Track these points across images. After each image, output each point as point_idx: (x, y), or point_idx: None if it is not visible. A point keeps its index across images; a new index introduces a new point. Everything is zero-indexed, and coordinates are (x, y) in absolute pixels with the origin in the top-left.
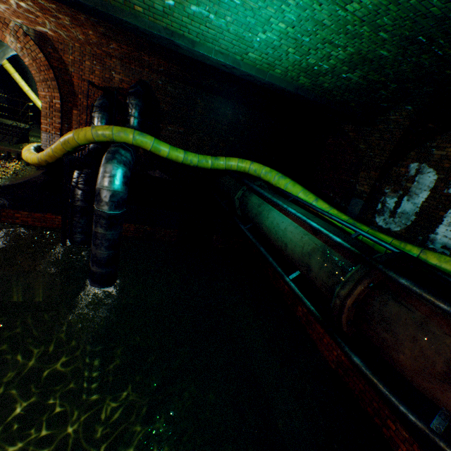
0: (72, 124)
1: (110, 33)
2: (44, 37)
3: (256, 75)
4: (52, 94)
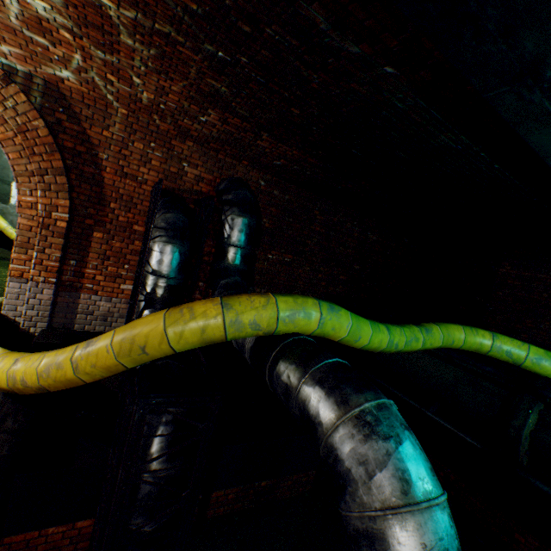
0: (86, 258)
1: (228, 92)
2: (50, 90)
3: None
4: (51, 201)
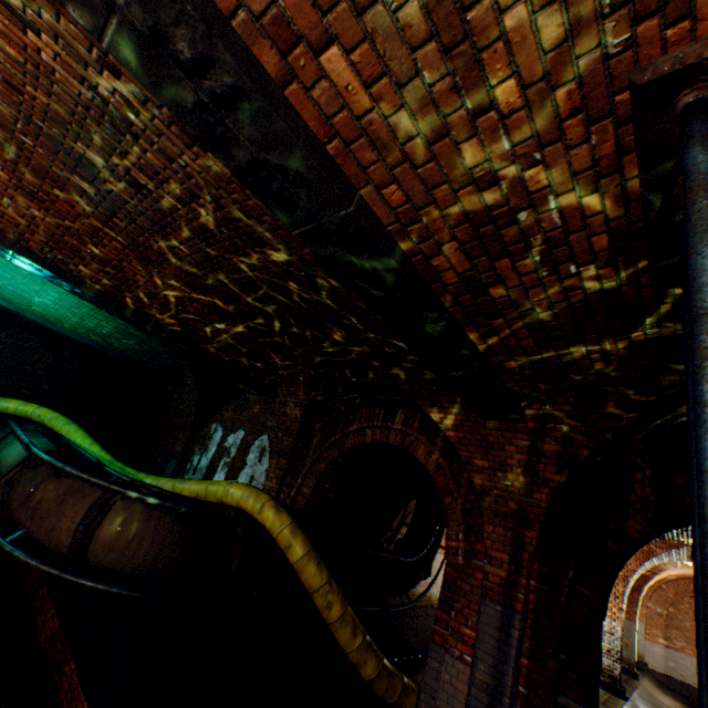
0: None
1: None
2: None
3: (45, 323)
4: None
